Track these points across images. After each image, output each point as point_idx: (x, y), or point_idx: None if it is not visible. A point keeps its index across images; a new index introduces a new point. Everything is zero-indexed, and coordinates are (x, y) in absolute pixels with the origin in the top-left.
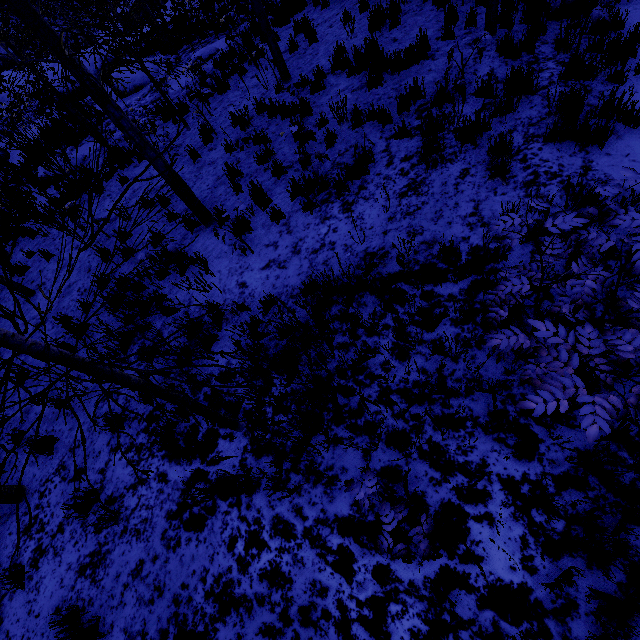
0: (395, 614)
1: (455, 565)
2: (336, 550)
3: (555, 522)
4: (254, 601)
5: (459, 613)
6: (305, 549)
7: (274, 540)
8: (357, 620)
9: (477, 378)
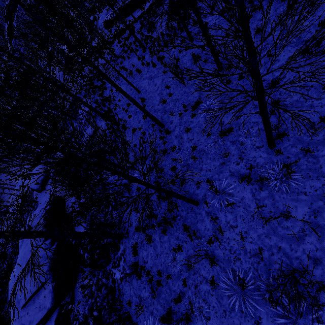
0: None
1: None
2: None
3: None
4: None
5: None
6: None
7: None
8: None
9: None
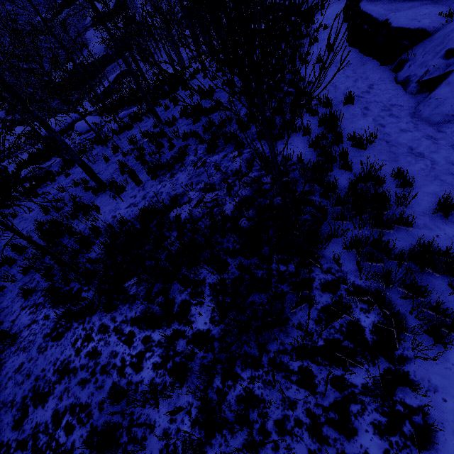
0: (148, 357)
1: (181, 328)
2: (127, 334)
3: (228, 299)
4: (79, 368)
5: (177, 349)
6: (112, 337)
7: (97, 336)
8: (129, 365)
9: (210, 242)
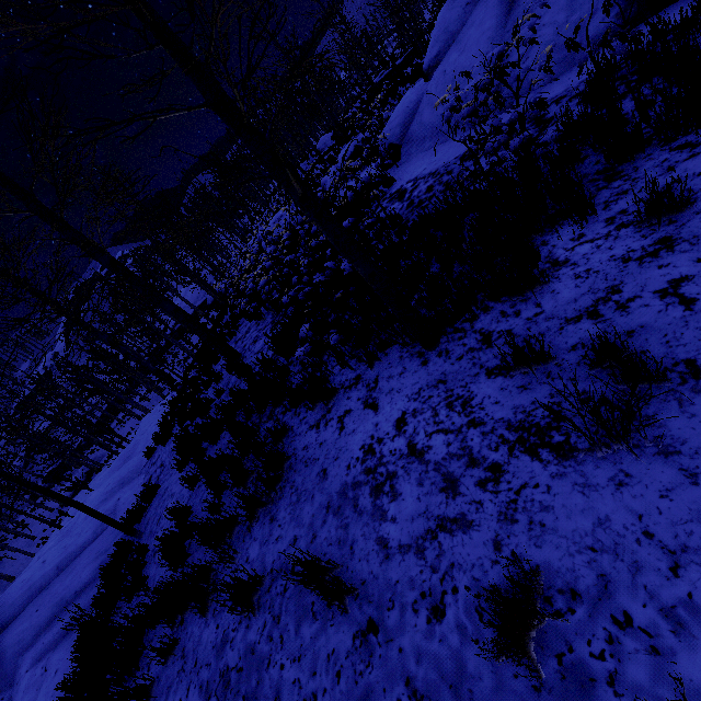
0: None
1: None
2: None
3: None
4: None
5: None
6: None
7: None
8: None
9: None
